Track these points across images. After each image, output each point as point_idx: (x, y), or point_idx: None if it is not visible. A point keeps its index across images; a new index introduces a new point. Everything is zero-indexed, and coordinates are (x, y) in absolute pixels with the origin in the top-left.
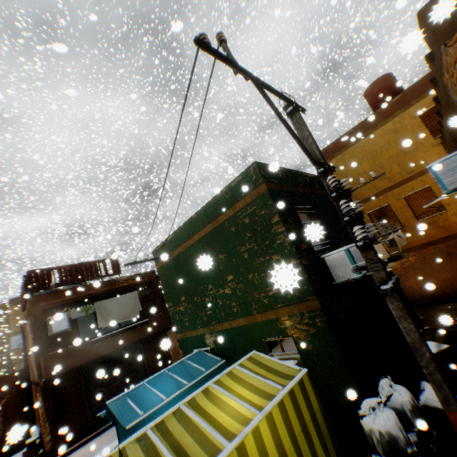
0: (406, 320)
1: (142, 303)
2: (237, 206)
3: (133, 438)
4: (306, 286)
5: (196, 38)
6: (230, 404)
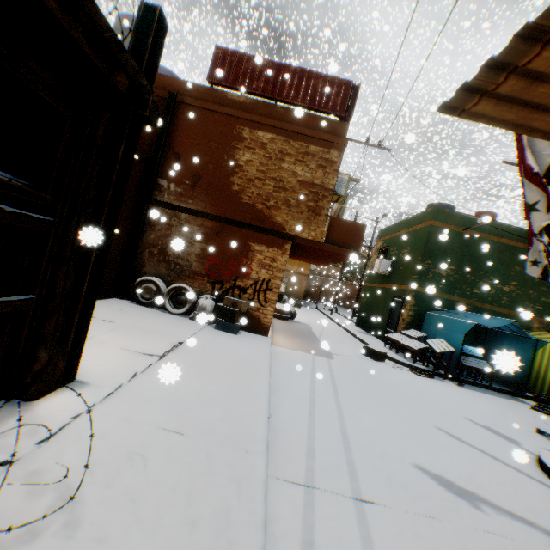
0: None
1: None
2: None
3: None
4: None
5: None
6: None
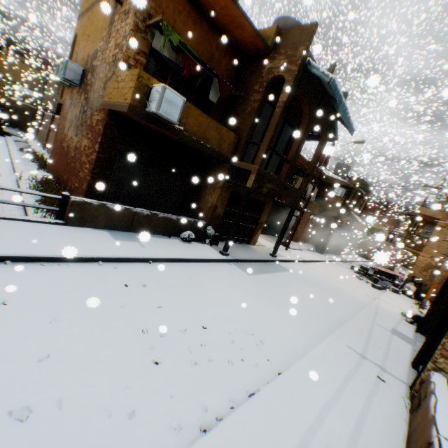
0: None
1: None
2: None
3: None
4: None
5: None
6: None
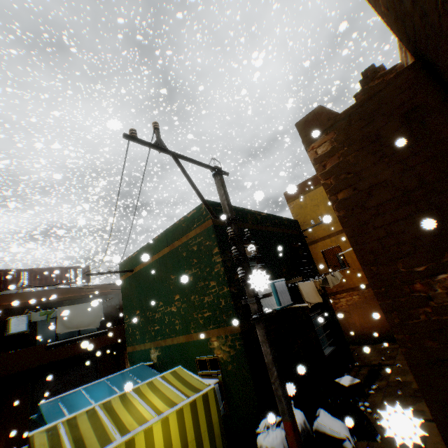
0: (266, 344)
1: (106, 313)
2: (189, 235)
3: (44, 428)
4: (232, 312)
5: (124, 133)
6: (138, 408)
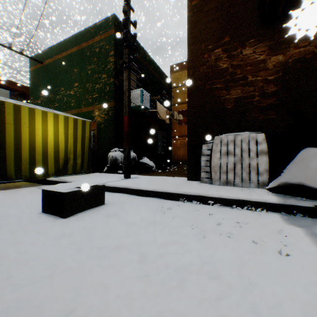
0: (127, 81)
1: None
2: (95, 40)
3: None
4: (112, 94)
5: None
6: None
